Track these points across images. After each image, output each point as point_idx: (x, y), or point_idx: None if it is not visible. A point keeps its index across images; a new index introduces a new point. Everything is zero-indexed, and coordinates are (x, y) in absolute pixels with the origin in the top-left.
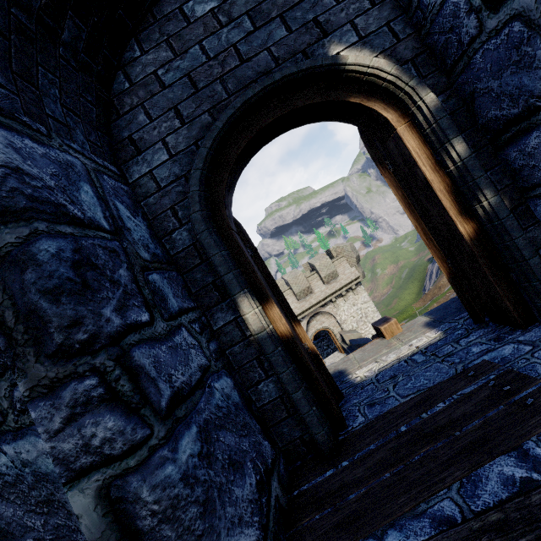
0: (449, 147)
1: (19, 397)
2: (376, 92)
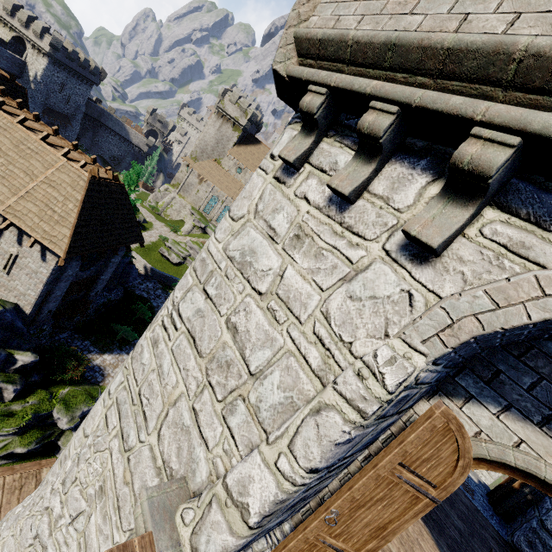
0: None
1: None
2: None
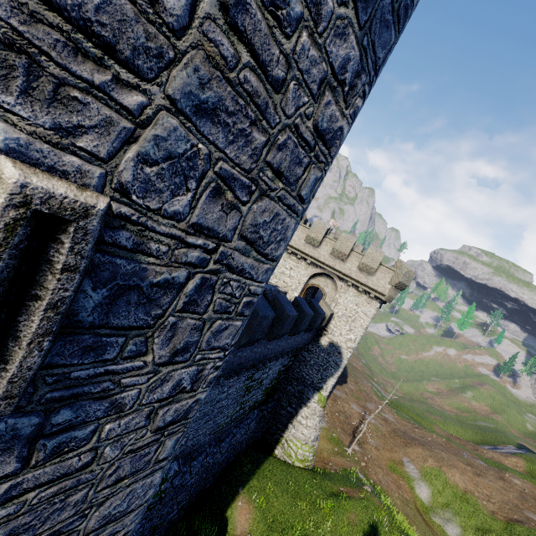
0: None
1: None
2: None
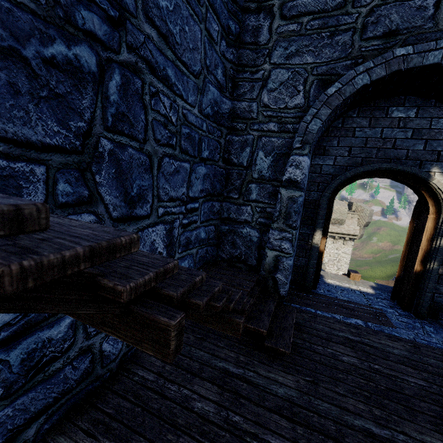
0: (439, 238)
1: (259, 221)
2: (435, 196)
